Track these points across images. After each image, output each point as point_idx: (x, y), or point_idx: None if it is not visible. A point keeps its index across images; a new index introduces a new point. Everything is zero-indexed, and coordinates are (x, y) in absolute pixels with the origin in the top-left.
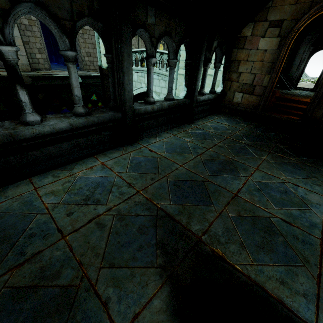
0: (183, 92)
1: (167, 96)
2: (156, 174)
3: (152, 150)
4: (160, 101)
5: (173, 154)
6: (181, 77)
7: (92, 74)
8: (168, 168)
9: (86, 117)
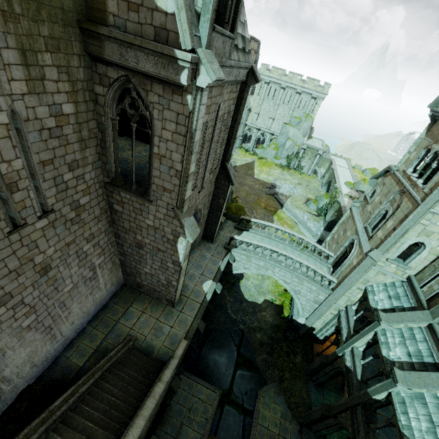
0: (362, 348)
1: (365, 364)
2: (397, 436)
3: (377, 412)
4: (364, 371)
5: (386, 411)
6: (363, 342)
7: (222, 270)
8: (394, 427)
9: (379, 431)
